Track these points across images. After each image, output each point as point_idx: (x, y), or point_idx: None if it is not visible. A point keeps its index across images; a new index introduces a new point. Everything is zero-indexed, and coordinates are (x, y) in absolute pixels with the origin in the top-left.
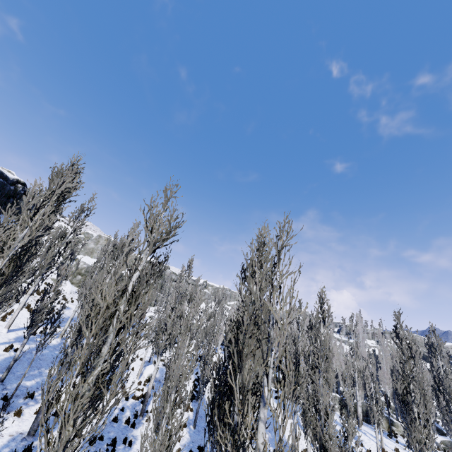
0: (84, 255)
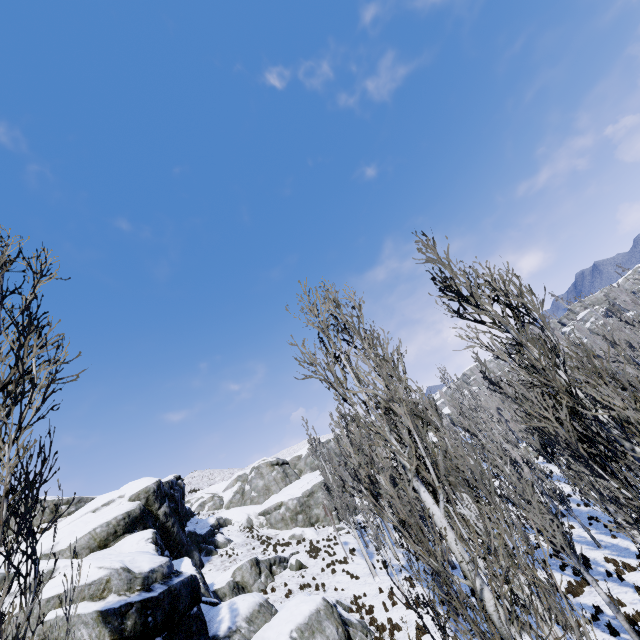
0: (264, 498)
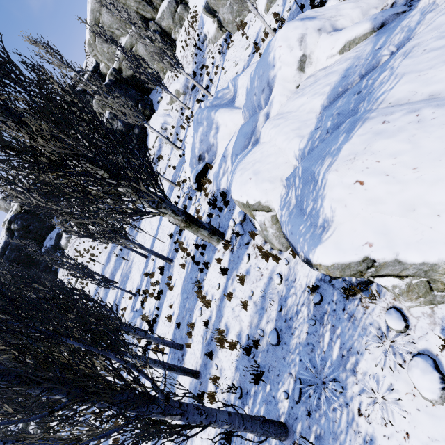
0: None
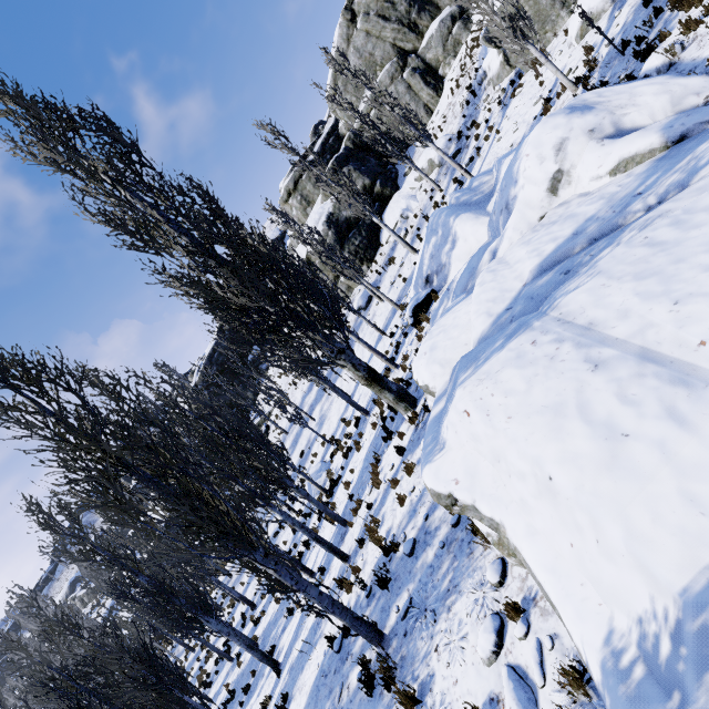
0: None
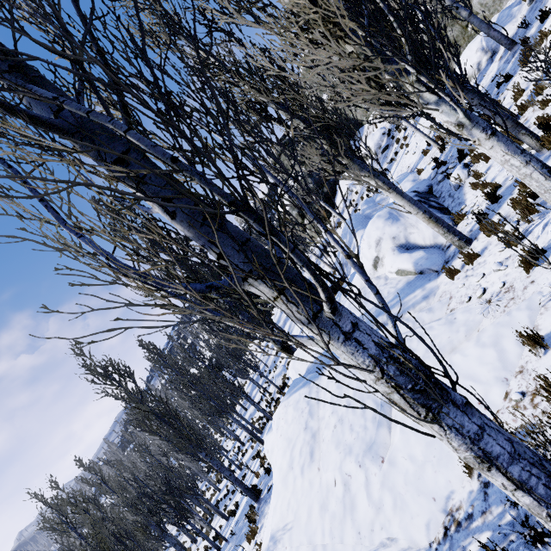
0: None
